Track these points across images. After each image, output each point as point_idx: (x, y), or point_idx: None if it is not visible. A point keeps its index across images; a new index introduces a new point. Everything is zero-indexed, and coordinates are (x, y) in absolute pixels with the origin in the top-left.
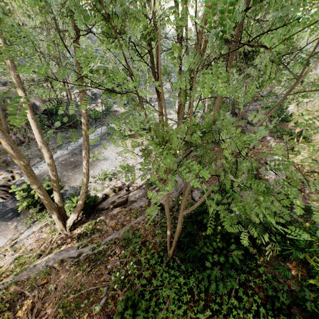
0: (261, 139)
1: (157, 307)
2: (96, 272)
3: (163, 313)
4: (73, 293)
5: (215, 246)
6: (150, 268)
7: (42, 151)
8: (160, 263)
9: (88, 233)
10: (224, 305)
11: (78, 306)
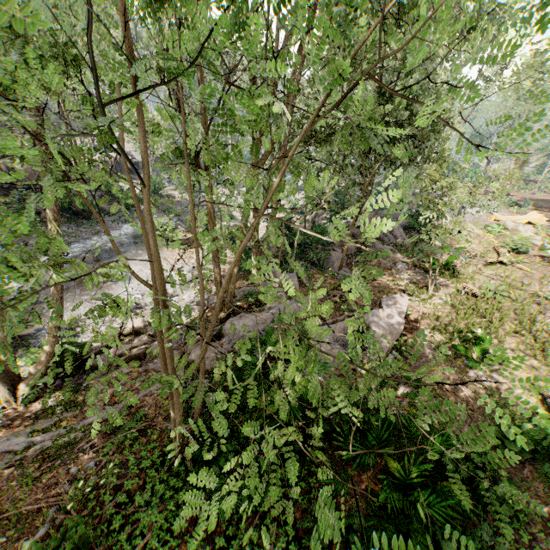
0: (388, 266)
1: (128, 543)
2: (49, 479)
3: None
4: None
5: (242, 439)
6: (141, 475)
7: None
8: (159, 467)
9: (58, 409)
10: (236, 540)
11: None
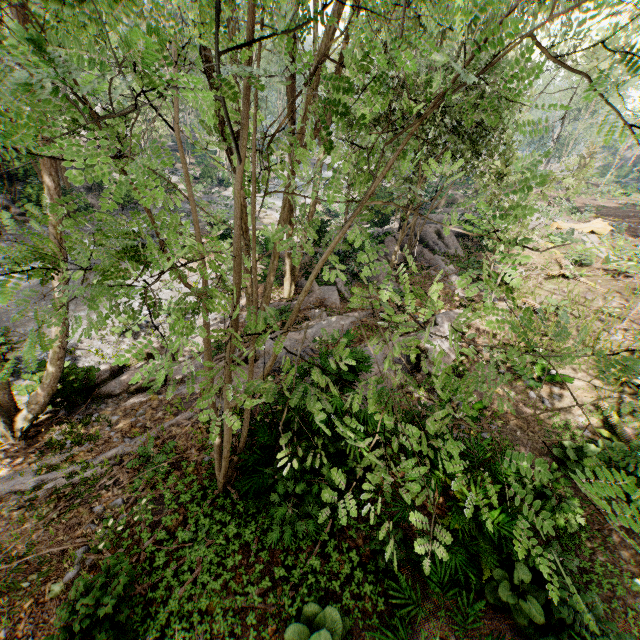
0: (440, 279)
1: (176, 580)
2: (70, 520)
3: (186, 590)
4: (7, 563)
5: (298, 468)
6: (180, 511)
7: None
8: (200, 501)
9: (67, 443)
10: (296, 570)
11: (14, 587)
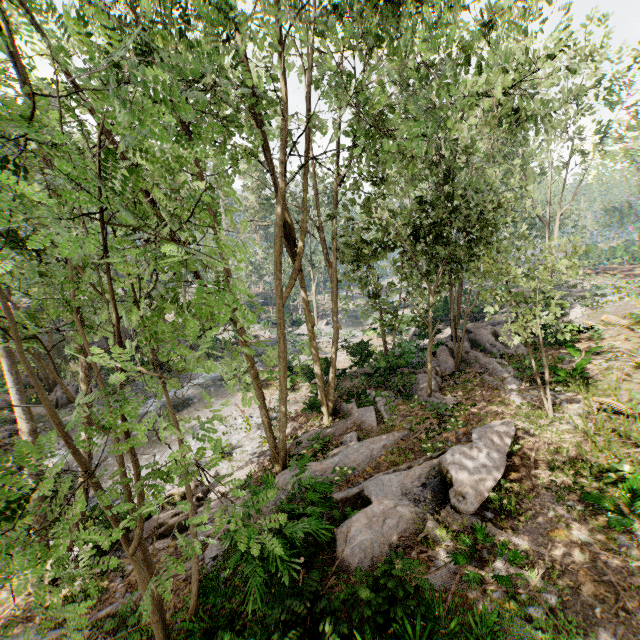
0: (494, 385)
1: None
2: None
3: None
4: None
5: None
6: None
7: (20, 422)
8: None
9: (78, 596)
10: None
11: None
